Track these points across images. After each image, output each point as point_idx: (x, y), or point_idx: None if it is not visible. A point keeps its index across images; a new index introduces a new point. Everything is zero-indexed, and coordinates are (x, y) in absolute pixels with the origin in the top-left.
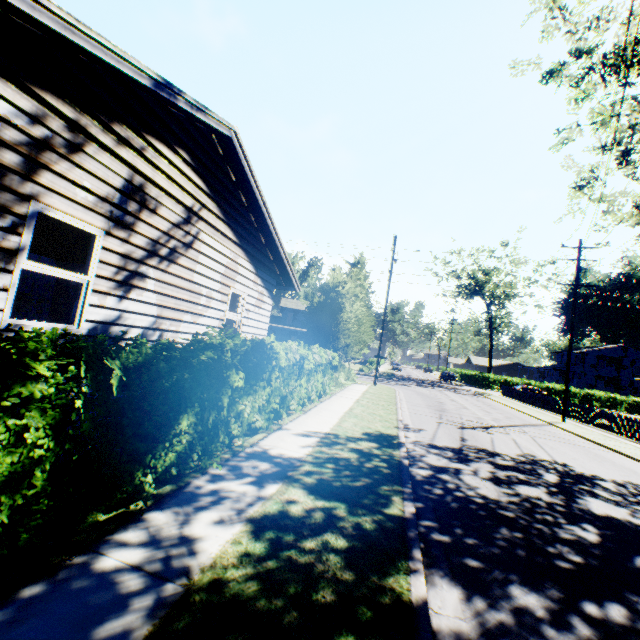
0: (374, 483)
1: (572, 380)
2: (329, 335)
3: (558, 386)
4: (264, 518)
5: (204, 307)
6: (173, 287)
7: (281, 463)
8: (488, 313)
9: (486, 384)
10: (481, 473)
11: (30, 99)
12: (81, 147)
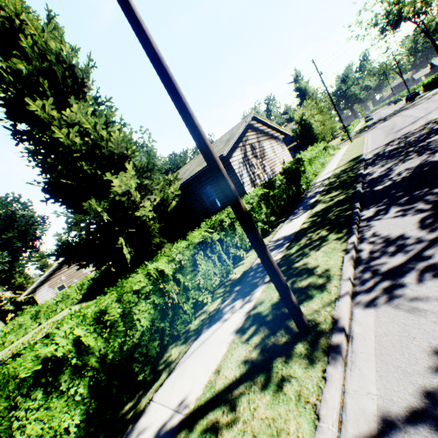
0: (351, 168)
1: None
2: (312, 139)
3: None
4: (327, 184)
5: (275, 162)
6: (268, 162)
7: (324, 180)
8: (418, 27)
9: None
10: (394, 144)
11: (239, 148)
12: (245, 149)
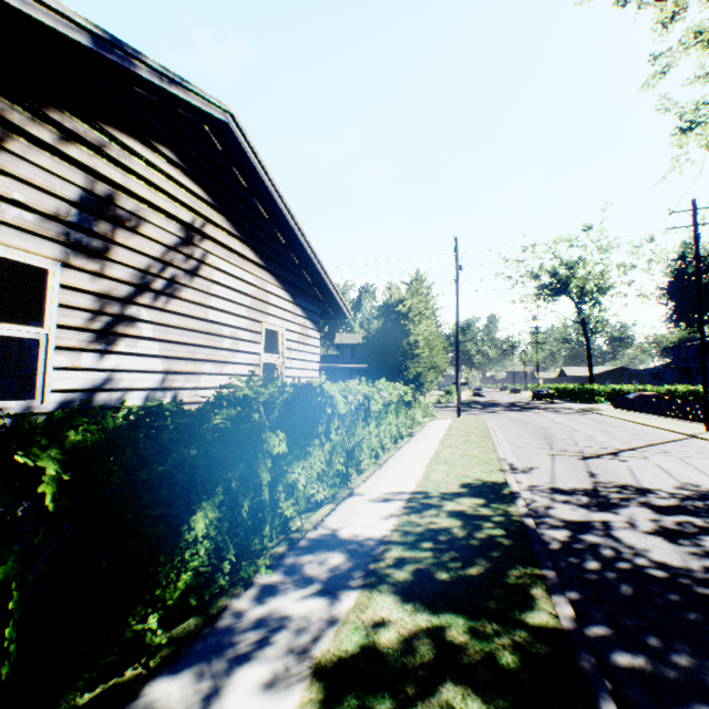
0: (496, 567)
1: (696, 378)
2: (395, 366)
3: (682, 387)
4: (339, 666)
5: (230, 352)
6: (181, 330)
7: (357, 551)
8: (579, 313)
9: (590, 397)
10: (640, 524)
11: None
12: None
